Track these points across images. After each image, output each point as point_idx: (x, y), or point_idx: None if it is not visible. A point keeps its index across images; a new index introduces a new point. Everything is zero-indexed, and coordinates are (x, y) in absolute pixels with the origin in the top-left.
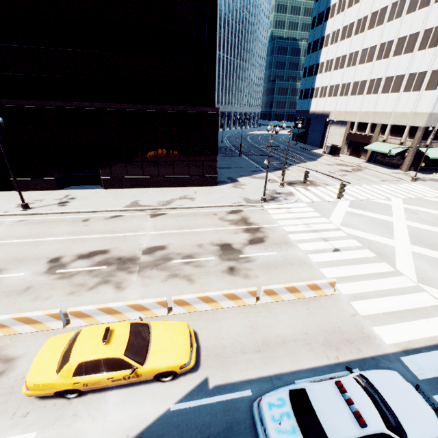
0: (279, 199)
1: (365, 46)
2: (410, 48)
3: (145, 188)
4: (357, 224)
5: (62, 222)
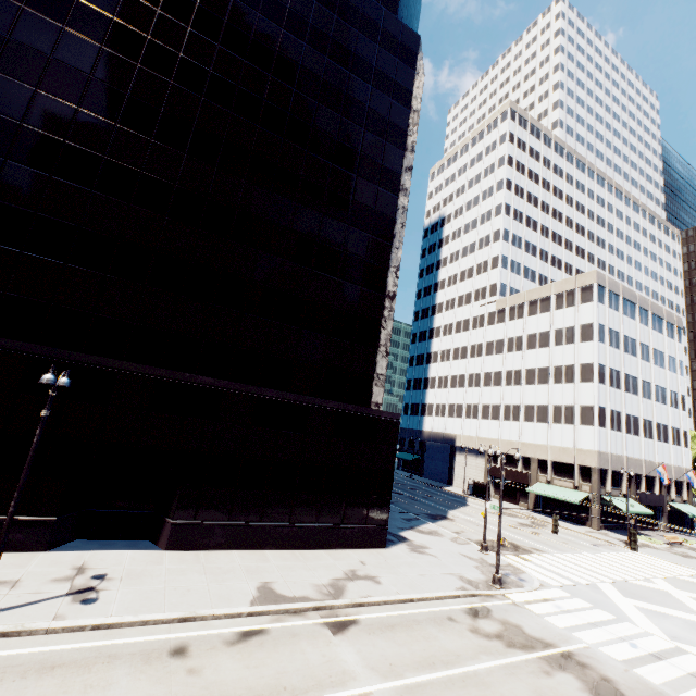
0: (513, 579)
1: (487, 369)
2: (544, 380)
3: (255, 550)
4: (688, 636)
5: (114, 663)
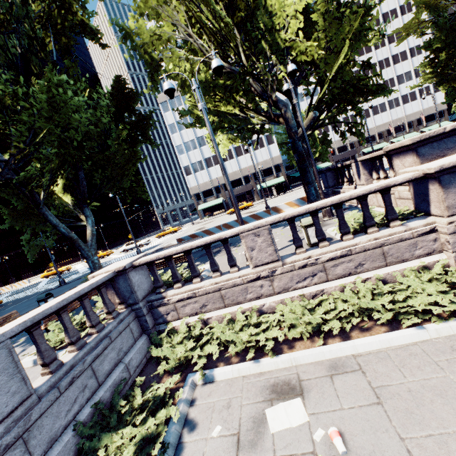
0: None
1: None
2: None
3: None
4: None
5: None
